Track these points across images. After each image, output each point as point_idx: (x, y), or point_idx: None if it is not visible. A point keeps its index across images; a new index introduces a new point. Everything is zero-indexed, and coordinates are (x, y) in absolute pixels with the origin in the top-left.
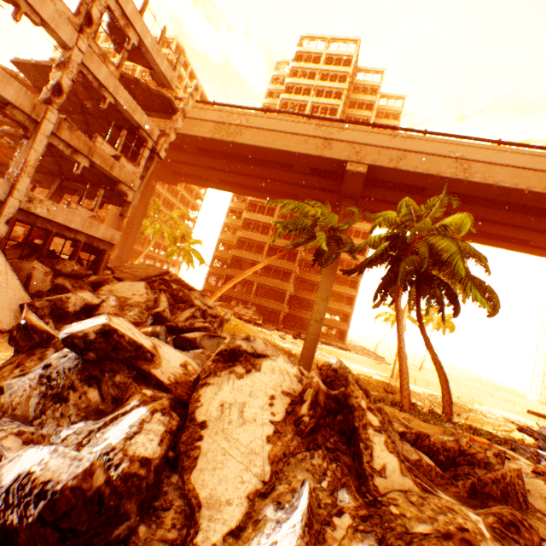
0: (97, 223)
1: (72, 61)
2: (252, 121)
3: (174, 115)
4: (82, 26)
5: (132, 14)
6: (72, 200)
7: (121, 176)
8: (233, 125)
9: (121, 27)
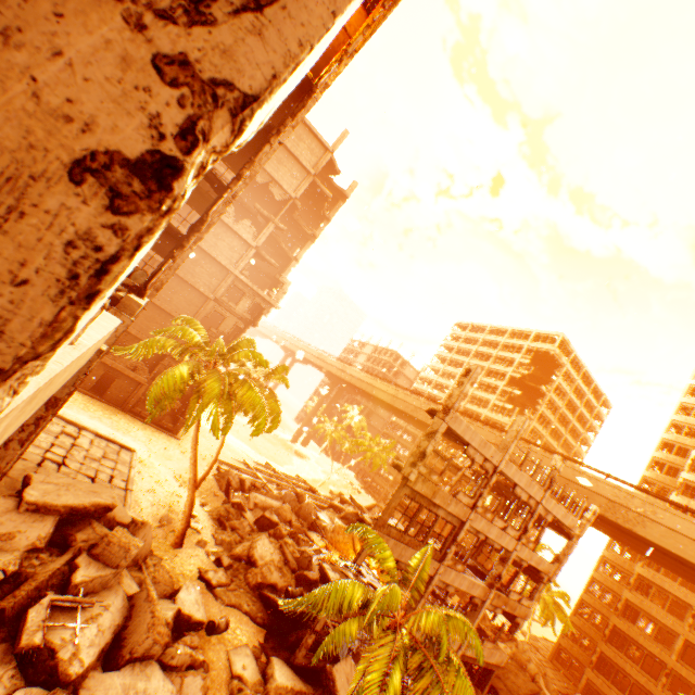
0: (494, 651)
1: (510, 558)
2: (660, 515)
3: (567, 538)
4: (519, 535)
5: (551, 506)
6: (484, 637)
7: (518, 612)
8: (631, 510)
9: (542, 516)
